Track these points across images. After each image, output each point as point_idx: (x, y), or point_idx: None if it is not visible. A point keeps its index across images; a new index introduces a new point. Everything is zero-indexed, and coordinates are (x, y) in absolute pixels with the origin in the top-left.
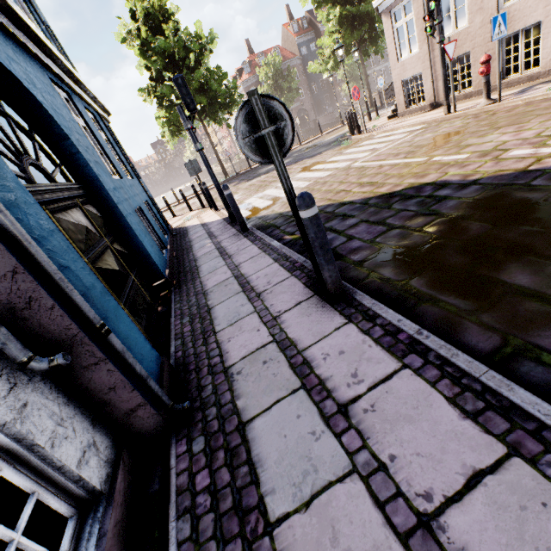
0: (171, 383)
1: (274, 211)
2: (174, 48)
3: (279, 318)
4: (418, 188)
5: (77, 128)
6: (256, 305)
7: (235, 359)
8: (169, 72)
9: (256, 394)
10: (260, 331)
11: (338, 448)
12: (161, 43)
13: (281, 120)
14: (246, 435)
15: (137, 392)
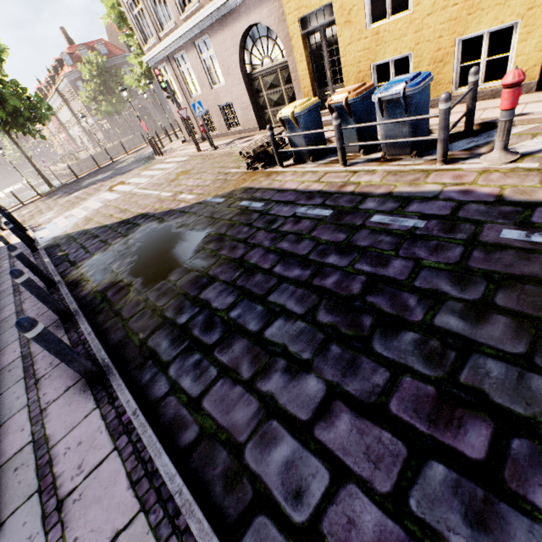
0: None
1: (66, 232)
2: None
3: (23, 302)
4: (137, 217)
5: None
6: (16, 298)
7: None
8: None
9: None
10: (12, 310)
11: (18, 336)
12: None
13: None
14: None
15: None
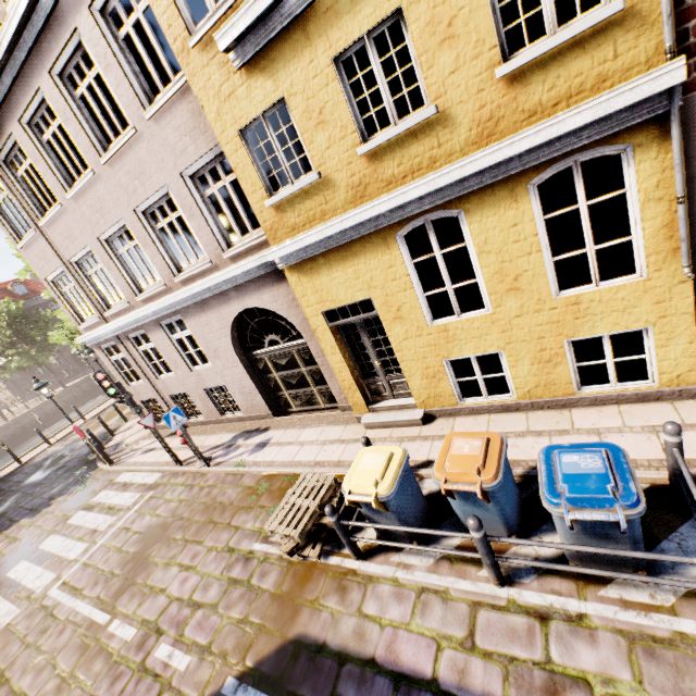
0: None
1: None
2: None
3: None
4: None
5: None
6: None
7: None
8: None
9: None
10: None
11: None
12: None
13: None
14: None
15: None
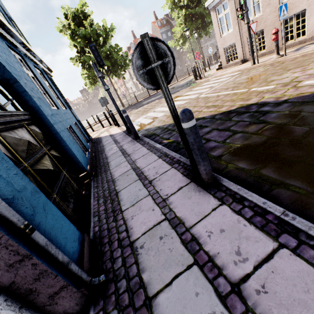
0: (90, 256)
1: (154, 125)
2: (90, 34)
3: (167, 200)
4: (247, 107)
5: (26, 76)
6: (149, 189)
7: (138, 234)
8: (88, 48)
9: (158, 268)
10: (154, 210)
11: None
12: (82, 31)
13: (165, 57)
14: (153, 311)
15: (59, 277)
